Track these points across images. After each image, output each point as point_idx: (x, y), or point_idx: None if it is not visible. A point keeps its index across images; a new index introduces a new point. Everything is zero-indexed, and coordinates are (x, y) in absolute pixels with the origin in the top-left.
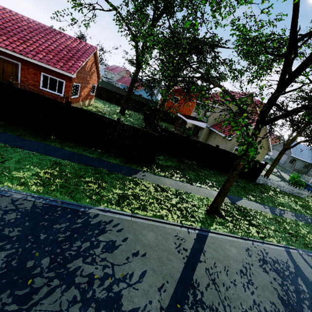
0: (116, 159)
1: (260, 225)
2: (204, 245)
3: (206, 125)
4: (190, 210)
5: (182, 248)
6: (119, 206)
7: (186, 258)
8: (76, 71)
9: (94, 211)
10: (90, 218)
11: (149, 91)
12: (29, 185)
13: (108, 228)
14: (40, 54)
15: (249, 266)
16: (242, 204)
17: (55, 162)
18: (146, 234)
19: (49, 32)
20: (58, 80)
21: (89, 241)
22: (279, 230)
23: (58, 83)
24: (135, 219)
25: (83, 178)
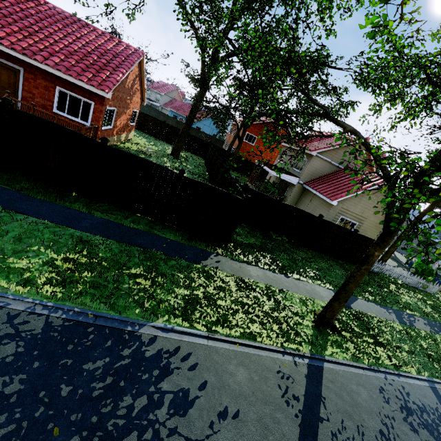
0: (175, 232)
1: (390, 345)
2: (321, 387)
3: (299, 180)
4: (291, 322)
5: (291, 395)
6: (187, 319)
7: (301, 414)
8: (113, 88)
9: (149, 330)
10: (144, 345)
11: (212, 124)
12: (39, 283)
13: (175, 364)
14: (55, 57)
15: (391, 422)
16: (359, 307)
17: (80, 238)
18: (235, 372)
19: (71, 22)
20: (83, 100)
21: (145, 393)
22: (414, 351)
23: (82, 105)
24: (213, 342)
25: (127, 269)
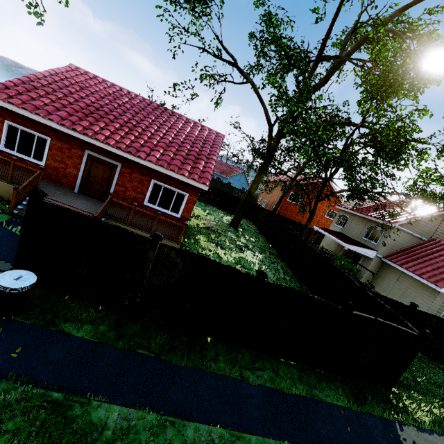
0: (332, 386)
1: None
2: None
3: (377, 254)
4: None
5: None
6: None
7: None
8: (210, 179)
9: None
10: None
11: (241, 179)
12: None
13: None
14: (156, 152)
15: None
16: None
17: None
18: None
19: (160, 112)
20: (177, 191)
21: None
22: None
23: (175, 197)
24: None
25: None
